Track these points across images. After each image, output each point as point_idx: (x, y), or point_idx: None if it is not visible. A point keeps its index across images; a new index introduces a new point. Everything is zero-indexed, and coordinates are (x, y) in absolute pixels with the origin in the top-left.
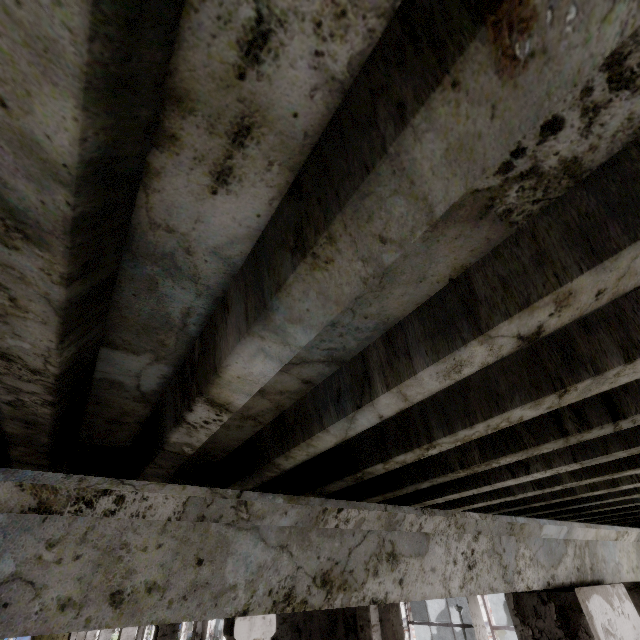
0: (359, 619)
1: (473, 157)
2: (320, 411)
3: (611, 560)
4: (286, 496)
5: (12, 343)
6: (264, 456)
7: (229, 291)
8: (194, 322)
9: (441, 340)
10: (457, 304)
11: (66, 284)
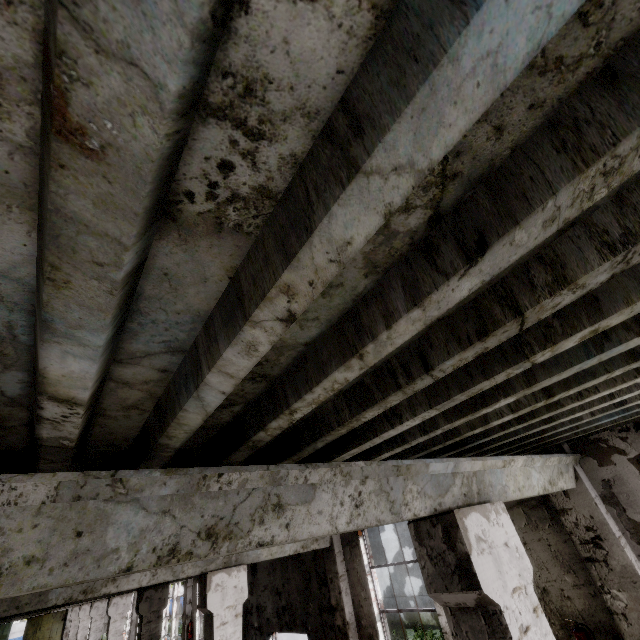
0: (328, 573)
1: (120, 207)
2: (178, 394)
3: (498, 484)
4: (164, 470)
5: None
6: (152, 439)
7: (35, 305)
8: (22, 333)
9: (230, 327)
10: (235, 298)
11: None
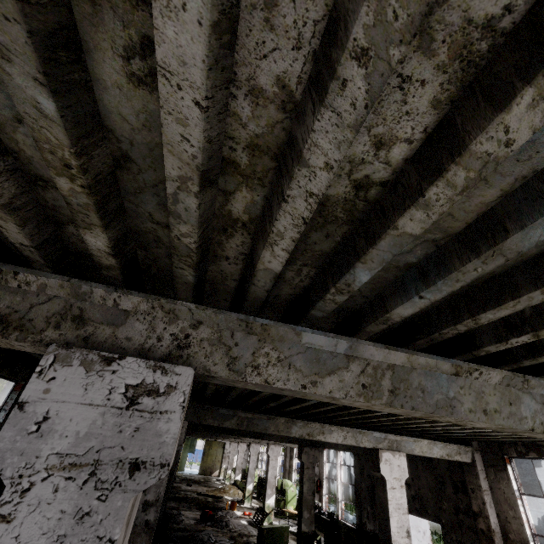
0: (469, 484)
1: None
2: None
3: None
4: (543, 379)
5: (487, 316)
6: (511, 358)
7: None
8: None
9: None
10: None
11: (543, 301)
